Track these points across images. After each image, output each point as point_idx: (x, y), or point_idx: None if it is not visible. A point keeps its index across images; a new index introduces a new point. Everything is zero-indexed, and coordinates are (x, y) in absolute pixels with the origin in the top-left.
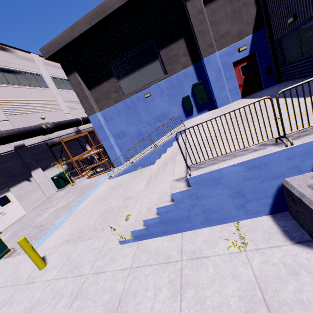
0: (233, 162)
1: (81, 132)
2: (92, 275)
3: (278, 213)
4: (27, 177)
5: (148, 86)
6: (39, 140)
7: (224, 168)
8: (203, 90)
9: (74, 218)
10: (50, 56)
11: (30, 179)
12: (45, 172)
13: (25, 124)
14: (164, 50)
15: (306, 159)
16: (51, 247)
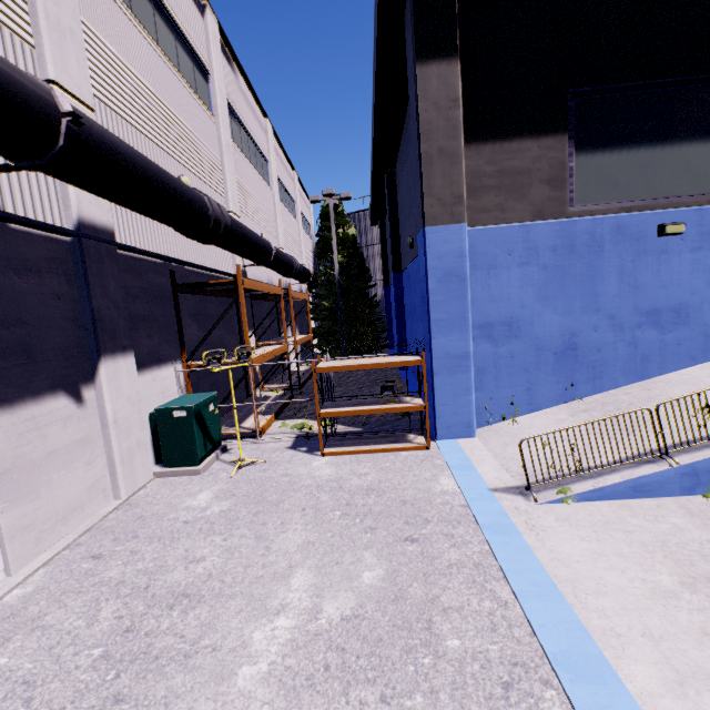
0: None
1: None
2: None
3: None
4: (72, 379)
5: (670, 204)
6: (155, 249)
7: None
8: None
9: None
10: None
11: (82, 390)
12: (138, 380)
13: None
14: None
15: None
16: None
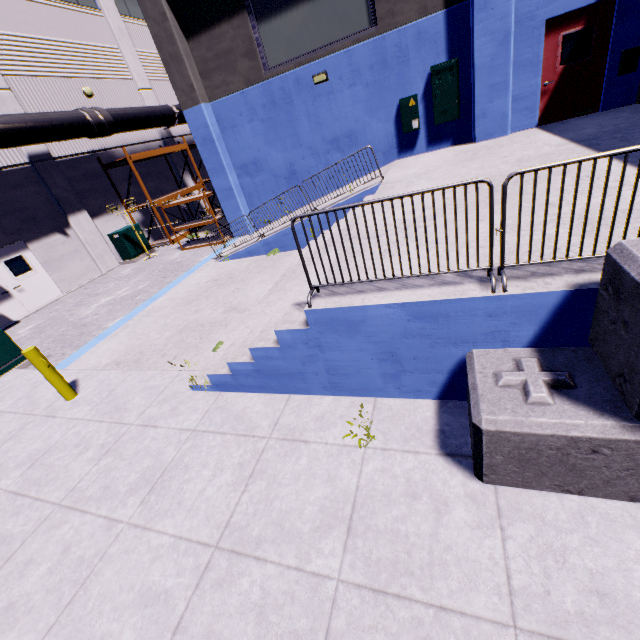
0: (390, 299)
1: (176, 142)
2: (137, 427)
3: (451, 401)
4: (60, 227)
5: (326, 52)
6: (82, 148)
7: (370, 307)
8: (453, 88)
9: (137, 325)
10: None
11: (67, 231)
12: (97, 222)
13: (49, 104)
14: None
15: (522, 324)
16: (91, 368)
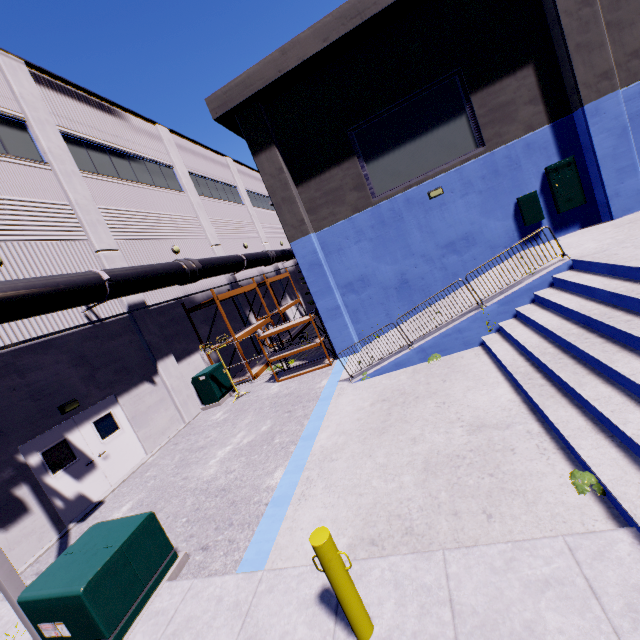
0: None
1: (239, 286)
2: None
3: None
4: (148, 375)
5: (436, 173)
6: (170, 296)
7: None
8: (574, 180)
9: (327, 475)
10: (226, 113)
11: (154, 378)
12: (180, 366)
13: (146, 260)
14: (482, 93)
15: None
16: None
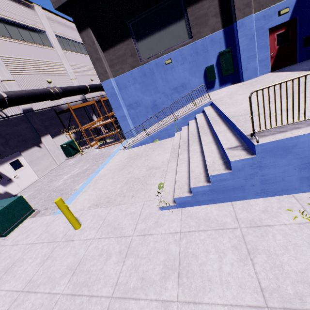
0: None
1: (88, 101)
2: (137, 237)
3: None
4: (37, 143)
5: (170, 51)
6: (47, 105)
7: (302, 135)
8: (230, 60)
9: (96, 184)
10: (61, 6)
11: (40, 145)
12: (54, 140)
13: (32, 86)
14: (192, 8)
15: None
16: (79, 210)
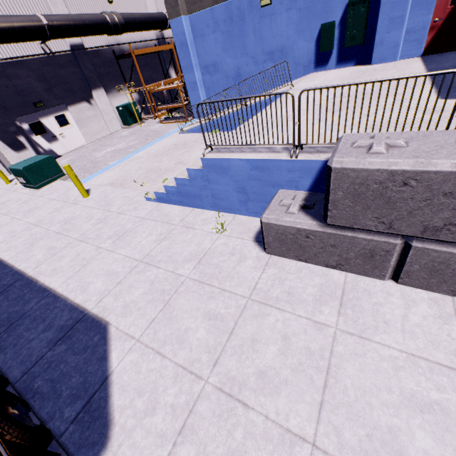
0: (243, 156)
1: (167, 43)
2: (116, 213)
3: None
4: (87, 98)
5: None
6: (103, 42)
7: (232, 159)
8: (363, 18)
9: (125, 165)
10: None
11: (91, 101)
12: (110, 97)
13: (84, 7)
14: None
15: (304, 177)
16: (97, 184)
